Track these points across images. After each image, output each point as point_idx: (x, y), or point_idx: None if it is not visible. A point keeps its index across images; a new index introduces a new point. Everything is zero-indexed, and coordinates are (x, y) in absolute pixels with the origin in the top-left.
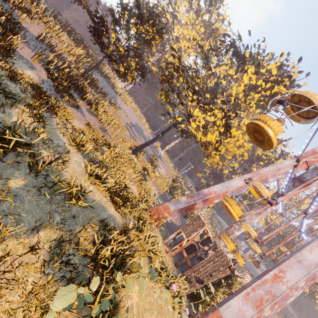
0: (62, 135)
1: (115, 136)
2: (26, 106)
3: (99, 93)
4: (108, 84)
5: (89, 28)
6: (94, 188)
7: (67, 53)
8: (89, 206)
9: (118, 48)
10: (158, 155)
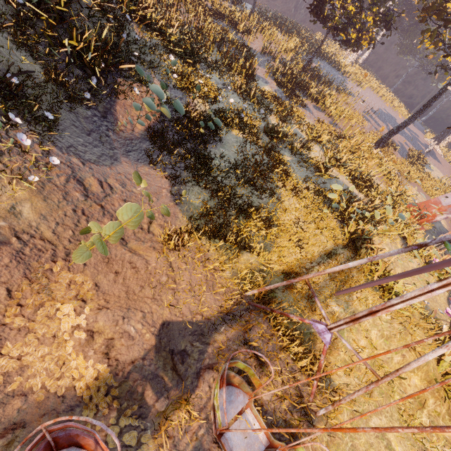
0: (301, 132)
1: (349, 128)
2: (274, 114)
3: (322, 84)
4: (331, 68)
5: (308, 8)
6: (335, 171)
7: (283, 53)
8: (334, 177)
9: (346, 10)
10: (428, 151)
